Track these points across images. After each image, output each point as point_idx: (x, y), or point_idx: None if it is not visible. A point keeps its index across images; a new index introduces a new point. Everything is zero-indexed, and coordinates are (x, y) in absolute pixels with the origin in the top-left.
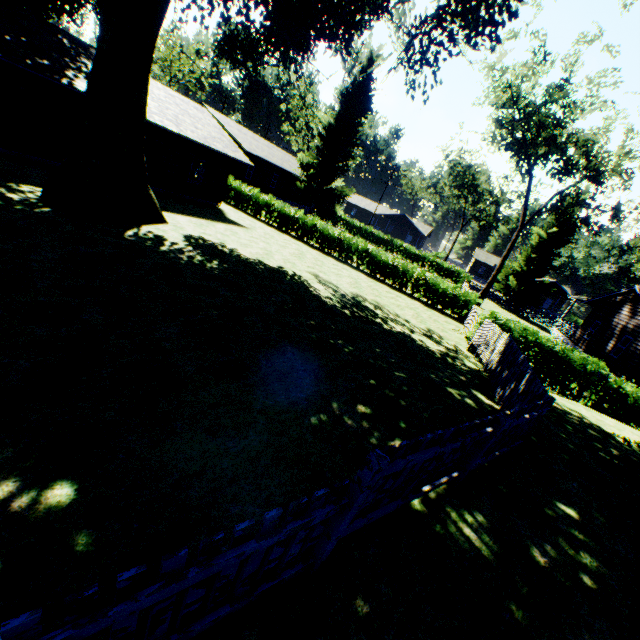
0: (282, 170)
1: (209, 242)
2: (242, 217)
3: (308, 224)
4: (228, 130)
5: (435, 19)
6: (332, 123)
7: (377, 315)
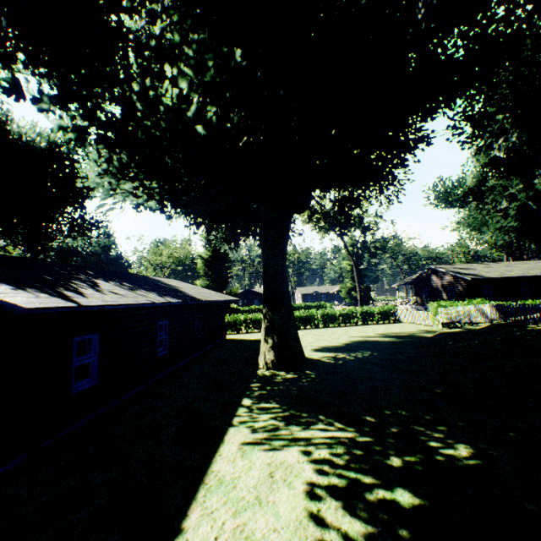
0: None
1: (321, 348)
2: (245, 336)
3: None
4: None
5: (343, 200)
6: (209, 254)
7: (408, 335)
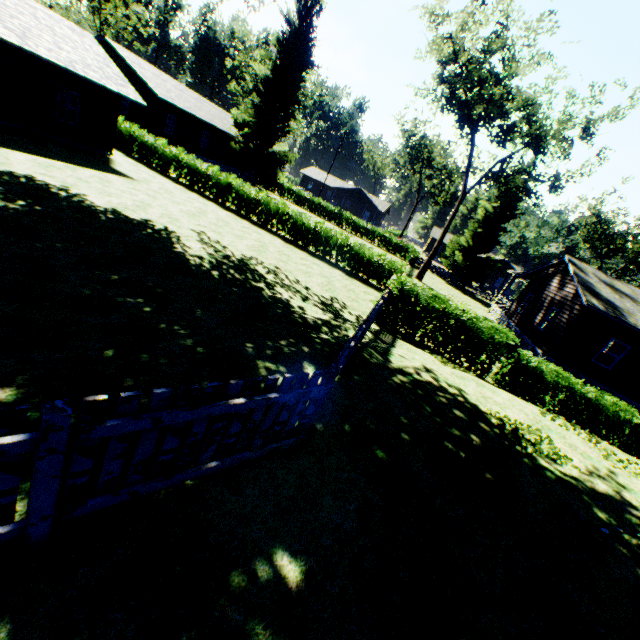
0: (214, 128)
1: (40, 183)
2: (139, 170)
3: (222, 182)
4: (136, 71)
5: None
6: (269, 76)
7: (264, 279)
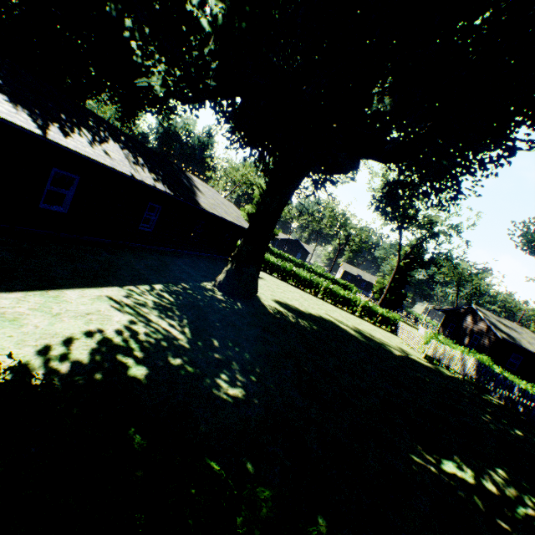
0: None
1: (284, 303)
2: None
3: (287, 269)
4: None
5: (398, 185)
6: None
7: (379, 342)
